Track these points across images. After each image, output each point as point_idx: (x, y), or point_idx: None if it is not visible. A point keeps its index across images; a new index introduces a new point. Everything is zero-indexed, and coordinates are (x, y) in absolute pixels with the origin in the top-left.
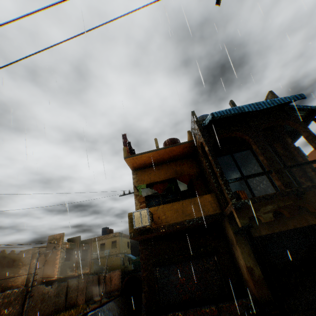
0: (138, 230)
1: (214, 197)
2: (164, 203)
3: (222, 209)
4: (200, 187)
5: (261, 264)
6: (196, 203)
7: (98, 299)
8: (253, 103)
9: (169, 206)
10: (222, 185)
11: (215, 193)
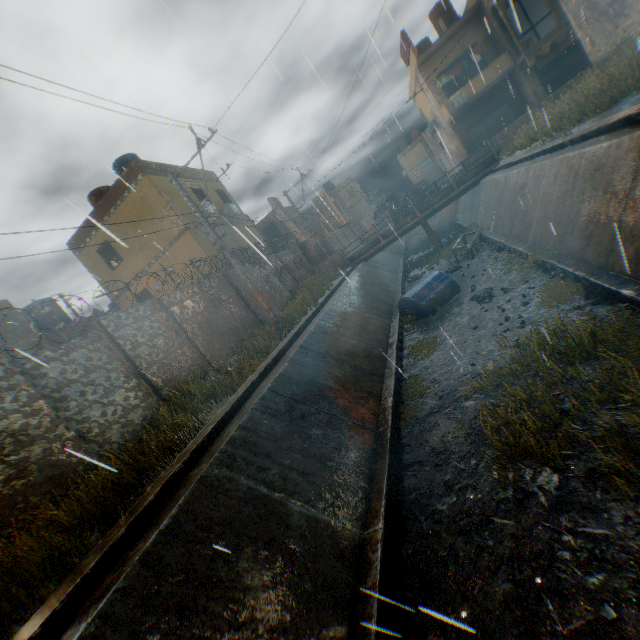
0: (457, 111)
1: (507, 56)
2: (459, 85)
3: (514, 63)
4: (488, 52)
5: (541, 83)
6: (493, 69)
7: None
8: None
9: (473, 83)
10: (516, 44)
11: (507, 52)
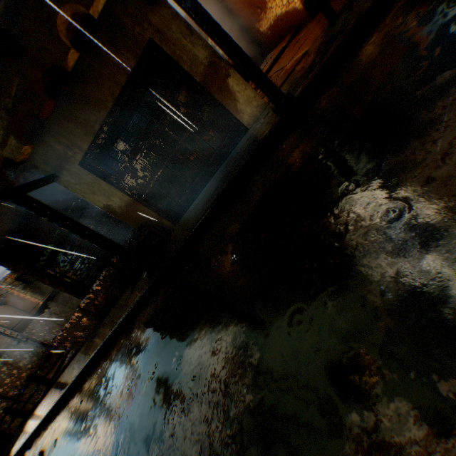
0: None
1: None
2: None
3: None
4: None
5: (70, 229)
6: None
7: None
8: None
9: None
10: None
11: None
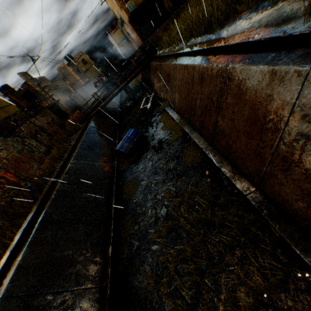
0: (131, 14)
1: None
2: None
3: None
4: None
5: (171, 1)
6: None
7: None
8: None
9: None
10: None
11: None
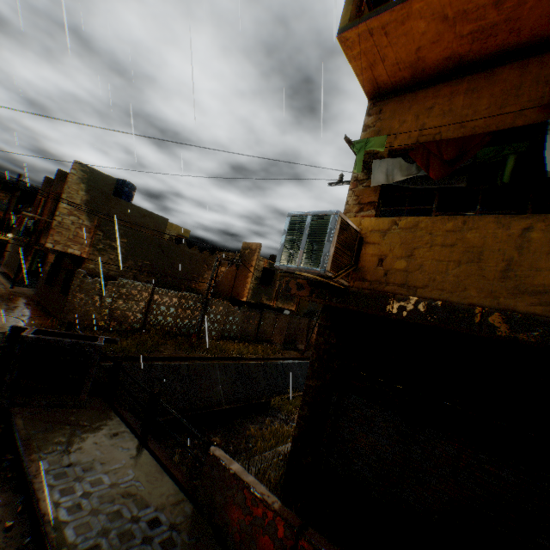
0: (302, 278)
1: None
2: None
3: None
4: None
5: None
6: None
7: (302, 350)
8: None
9: (441, 228)
10: None
11: None
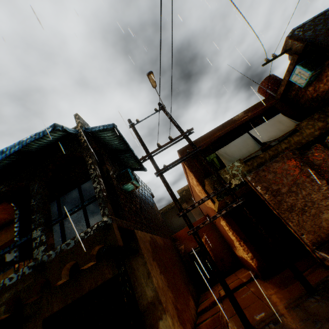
0: None
1: None
2: None
3: None
4: None
5: None
6: None
7: None
8: (1, 150)
9: None
10: None
11: None
